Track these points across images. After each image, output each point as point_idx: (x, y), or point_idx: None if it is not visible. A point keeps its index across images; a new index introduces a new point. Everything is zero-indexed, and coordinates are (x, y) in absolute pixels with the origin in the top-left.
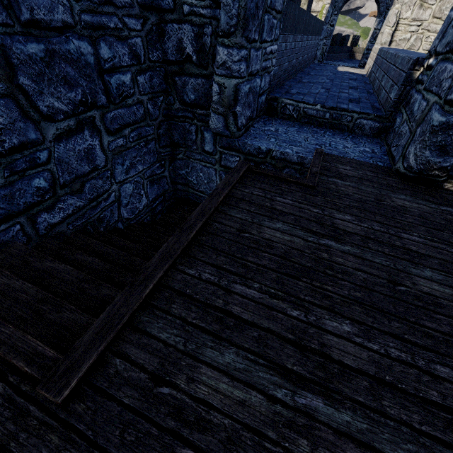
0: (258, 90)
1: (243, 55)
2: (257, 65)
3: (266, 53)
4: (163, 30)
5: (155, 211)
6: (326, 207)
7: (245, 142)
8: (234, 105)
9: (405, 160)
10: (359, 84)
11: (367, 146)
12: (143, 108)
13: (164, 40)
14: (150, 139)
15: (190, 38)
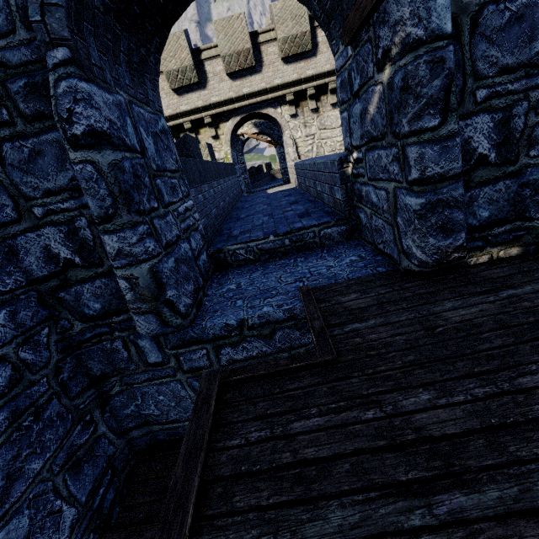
0: (191, 254)
1: (143, 231)
2: (174, 230)
3: (180, 213)
4: (12, 247)
5: (102, 510)
6: (378, 391)
7: (204, 326)
8: (161, 292)
9: (411, 256)
10: (296, 197)
11: (351, 254)
12: (9, 366)
13: (20, 258)
14: (44, 401)
15: (59, 240)
